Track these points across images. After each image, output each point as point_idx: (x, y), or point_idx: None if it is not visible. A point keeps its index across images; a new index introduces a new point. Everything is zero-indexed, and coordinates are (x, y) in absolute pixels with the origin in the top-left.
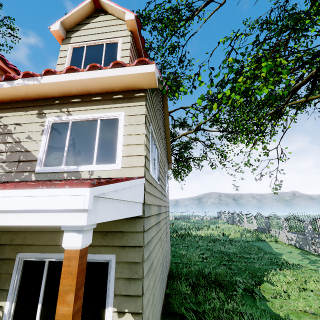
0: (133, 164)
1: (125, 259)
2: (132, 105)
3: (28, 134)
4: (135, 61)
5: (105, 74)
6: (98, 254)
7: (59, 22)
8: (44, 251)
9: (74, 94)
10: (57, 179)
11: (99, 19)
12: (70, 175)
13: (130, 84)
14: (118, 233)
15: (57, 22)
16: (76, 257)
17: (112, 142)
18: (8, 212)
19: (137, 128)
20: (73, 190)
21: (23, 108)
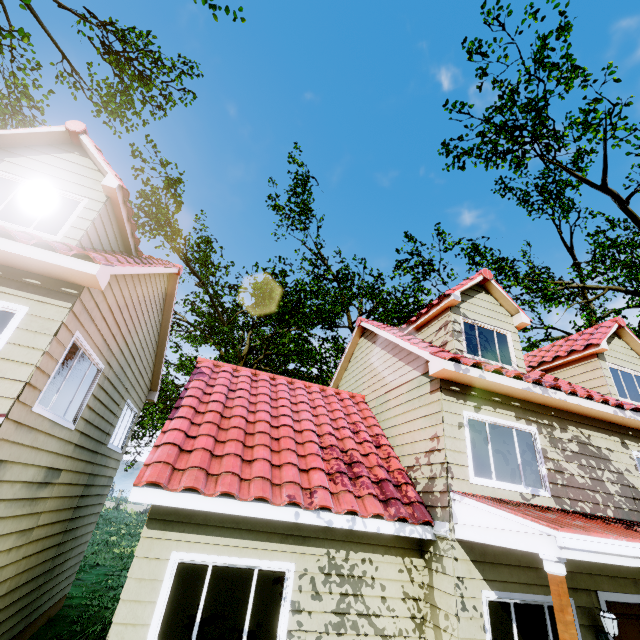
0: None
1: None
2: None
3: (624, 465)
4: None
5: None
6: None
7: (605, 340)
8: None
9: None
10: None
11: (617, 342)
12: None
13: None
14: None
15: (603, 340)
16: None
17: None
18: None
19: None
20: None
21: (604, 430)
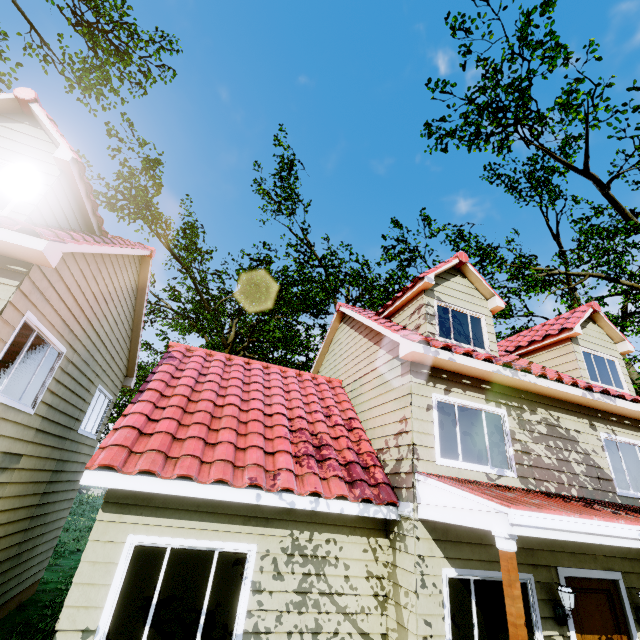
0: None
1: None
2: None
3: (591, 446)
4: None
5: None
6: None
7: (579, 324)
8: None
9: (611, 412)
10: None
11: (591, 326)
12: None
13: None
14: None
15: (577, 324)
16: None
17: None
18: None
19: None
20: None
21: (573, 412)
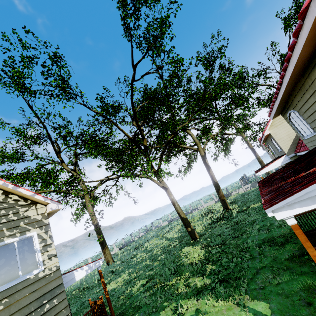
0: None
1: None
2: None
3: None
4: None
5: None
6: None
7: None
8: None
9: None
10: None
11: None
12: None
13: None
14: None
15: None
16: None
17: None
18: None
19: None
20: None
21: None
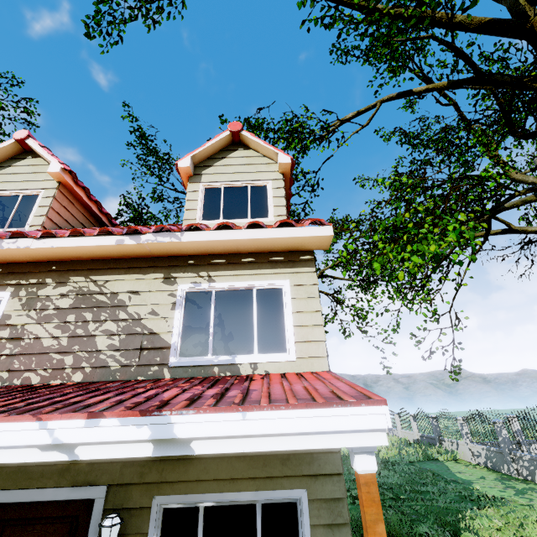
0: (311, 353)
1: (321, 494)
2: (299, 272)
3: (151, 307)
4: (308, 221)
5: (270, 234)
6: (281, 489)
7: (190, 157)
8: (196, 490)
9: (216, 253)
10: (219, 378)
11: (238, 154)
12: (223, 370)
13: (297, 245)
14: (305, 456)
15: (186, 157)
16: (374, 482)
17: (277, 322)
18: (298, 434)
19: (310, 303)
20: (371, 409)
21: (140, 269)
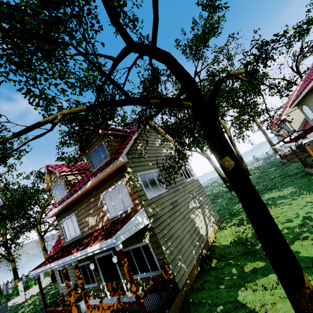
0: None
1: None
2: None
3: None
4: None
5: None
6: None
7: None
8: None
9: None
10: None
11: None
12: None
13: None
14: None
15: None
16: None
17: None
18: None
19: None
20: None
21: None
